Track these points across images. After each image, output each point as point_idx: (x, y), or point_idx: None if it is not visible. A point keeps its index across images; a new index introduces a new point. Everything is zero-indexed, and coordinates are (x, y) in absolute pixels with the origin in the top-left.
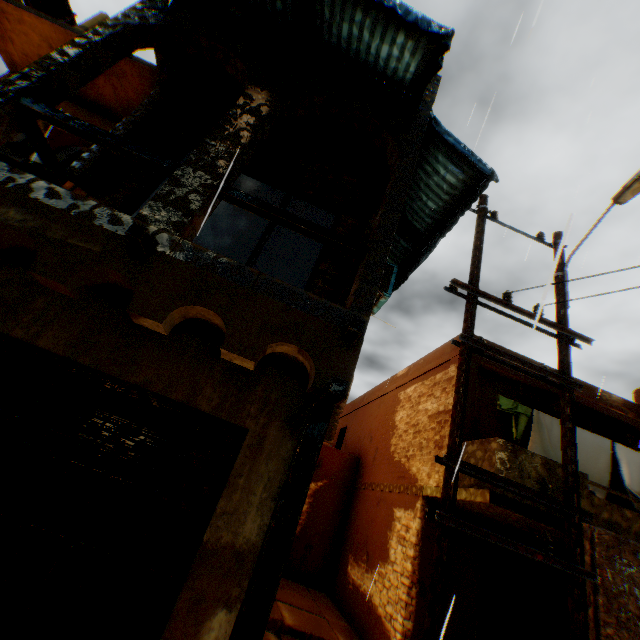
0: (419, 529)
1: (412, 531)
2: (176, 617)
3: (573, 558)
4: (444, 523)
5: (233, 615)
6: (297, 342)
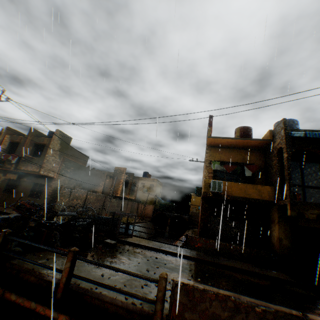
0: None
1: None
2: None
3: None
4: None
5: None
6: None
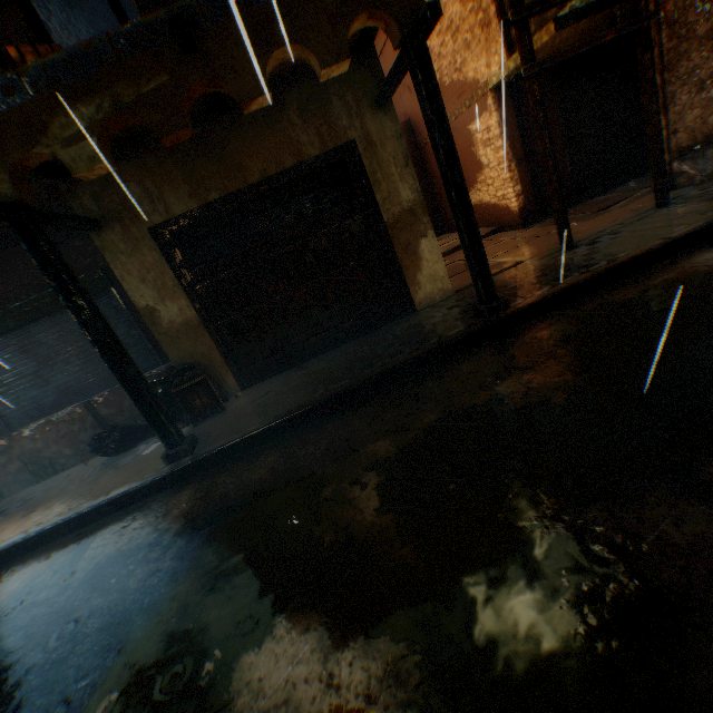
0: (499, 122)
1: (494, 129)
2: (403, 261)
3: (638, 15)
4: (530, 76)
5: (430, 238)
6: (364, 10)
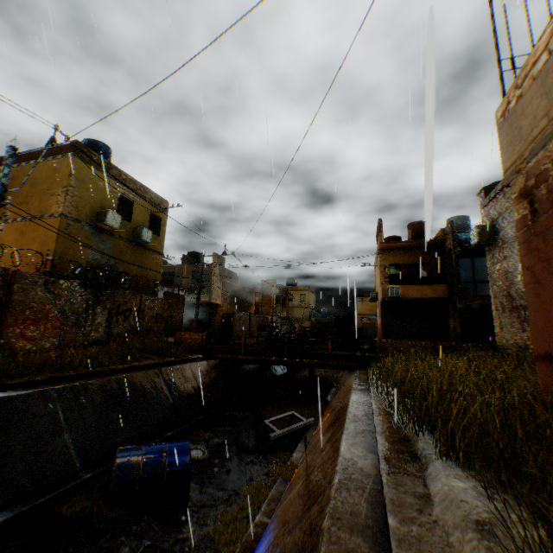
0: None
1: None
2: None
3: None
4: None
5: None
6: None
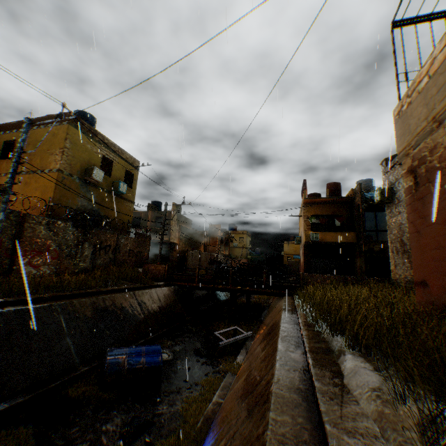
0: None
1: None
2: None
3: None
4: None
5: None
6: None
